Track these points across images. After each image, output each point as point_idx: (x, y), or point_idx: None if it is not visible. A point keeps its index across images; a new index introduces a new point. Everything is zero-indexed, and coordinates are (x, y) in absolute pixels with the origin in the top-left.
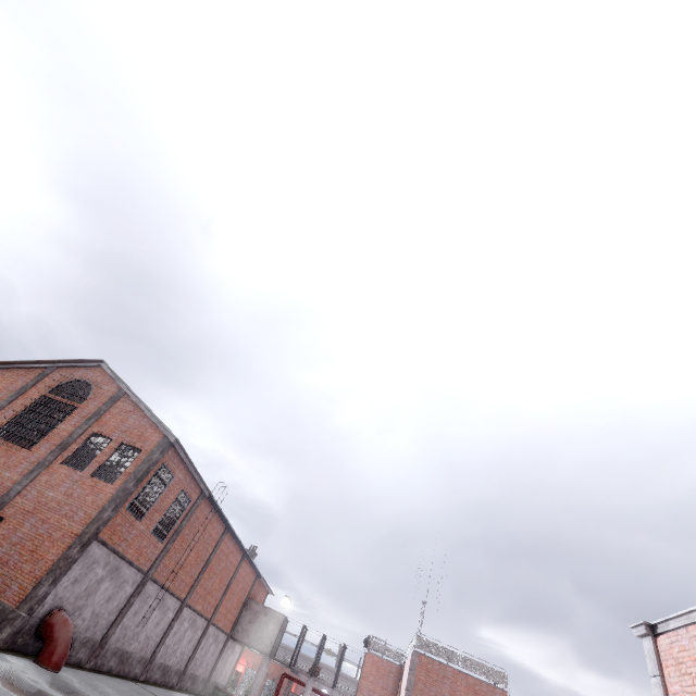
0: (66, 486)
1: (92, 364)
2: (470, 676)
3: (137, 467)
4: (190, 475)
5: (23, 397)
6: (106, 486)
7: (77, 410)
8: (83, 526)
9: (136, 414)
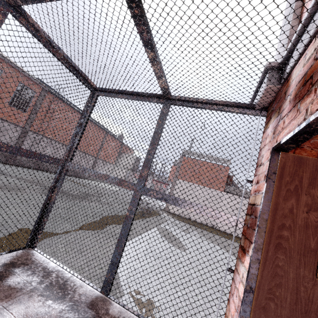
0: None
1: None
2: (209, 163)
3: None
4: (22, 74)
5: None
6: None
7: None
8: None
9: None
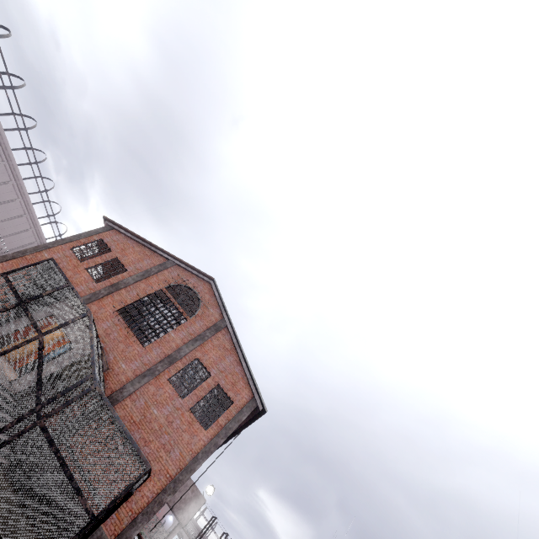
0: (168, 410)
1: (204, 278)
2: None
3: (228, 422)
4: None
5: (146, 281)
6: (200, 429)
7: (186, 323)
8: (177, 469)
9: (232, 356)
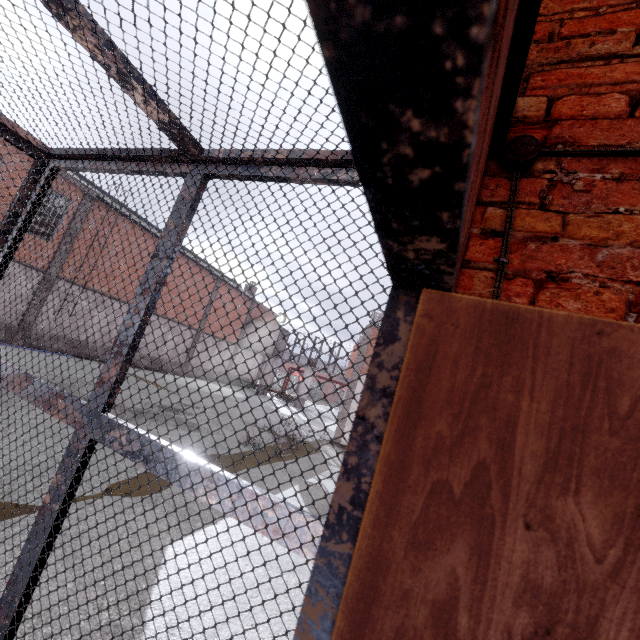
0: None
1: None
2: None
3: None
4: None
5: None
6: None
7: None
8: None
9: None
